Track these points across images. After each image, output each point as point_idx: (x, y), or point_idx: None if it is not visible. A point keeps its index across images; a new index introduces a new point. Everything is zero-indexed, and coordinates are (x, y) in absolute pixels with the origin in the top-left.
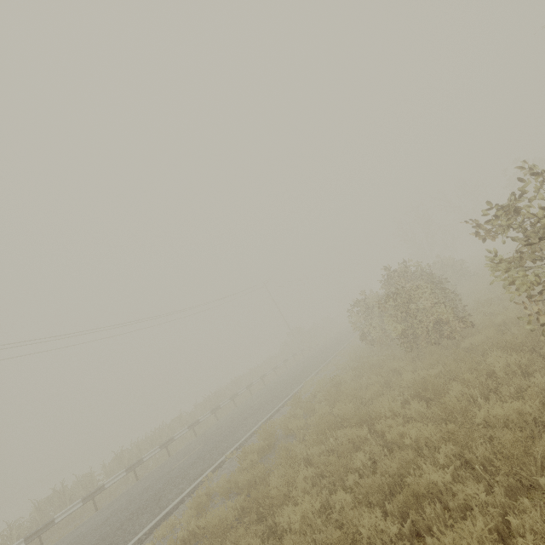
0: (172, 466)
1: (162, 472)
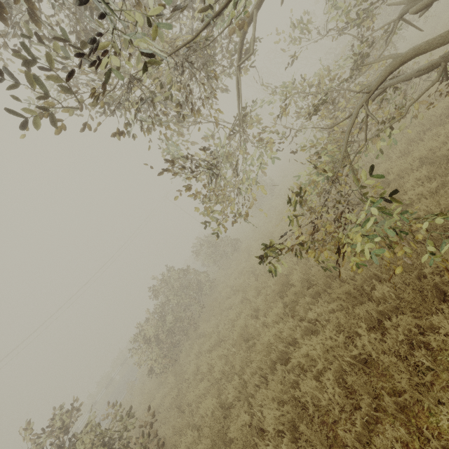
0: (99, 416)
1: (96, 420)
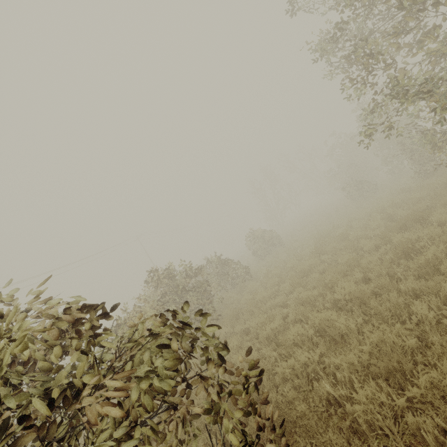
0: None
1: None
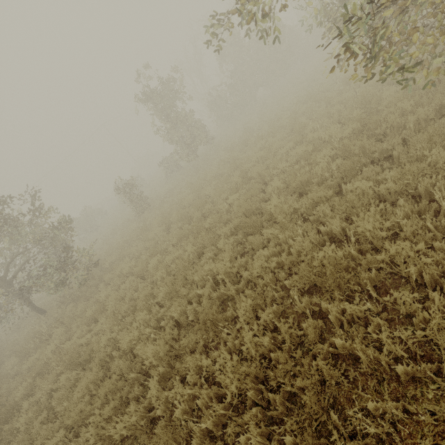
0: None
1: None
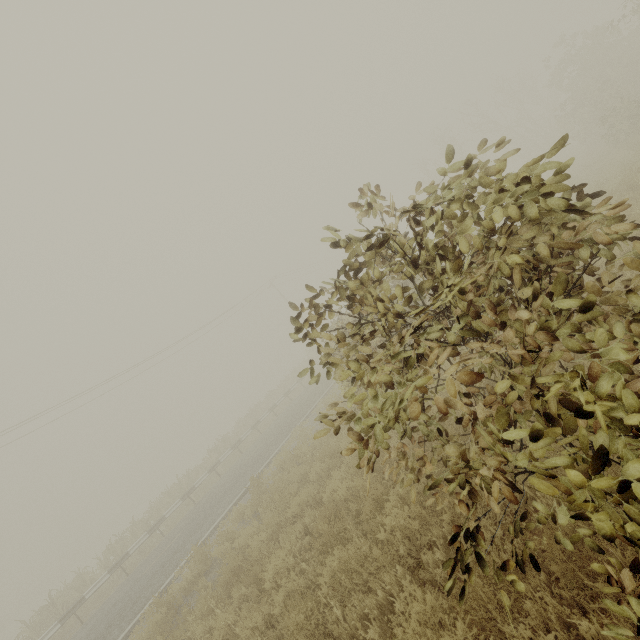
0: (145, 569)
1: (136, 577)
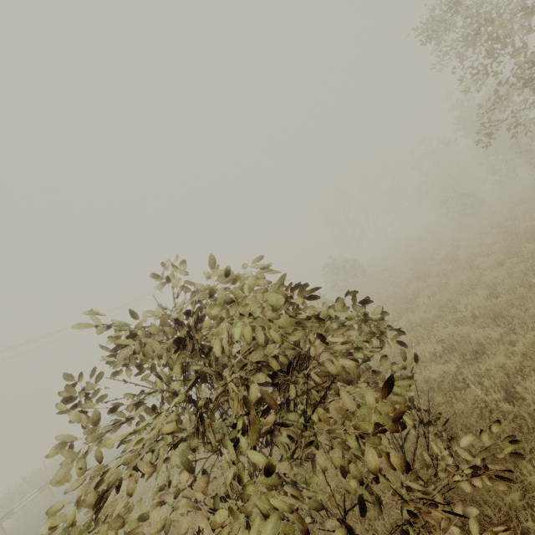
0: None
1: None
